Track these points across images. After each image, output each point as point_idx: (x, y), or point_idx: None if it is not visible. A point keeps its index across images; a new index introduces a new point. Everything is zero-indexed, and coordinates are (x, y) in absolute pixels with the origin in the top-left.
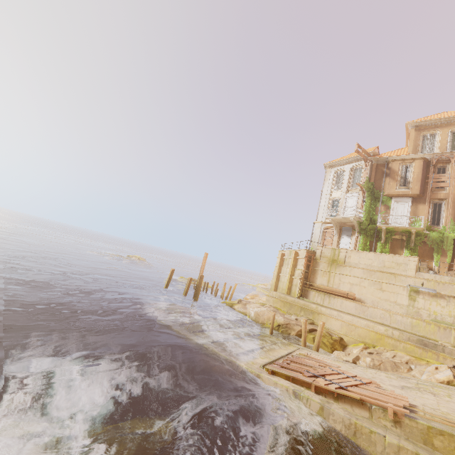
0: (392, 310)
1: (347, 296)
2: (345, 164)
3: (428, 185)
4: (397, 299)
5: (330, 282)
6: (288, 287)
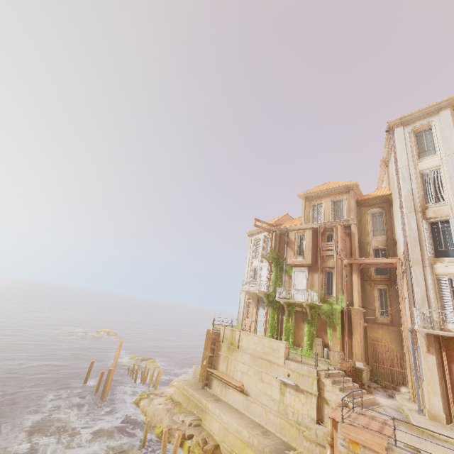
0: (268, 406)
1: (236, 387)
2: (260, 233)
3: (318, 254)
4: (272, 393)
5: (228, 369)
6: (201, 373)
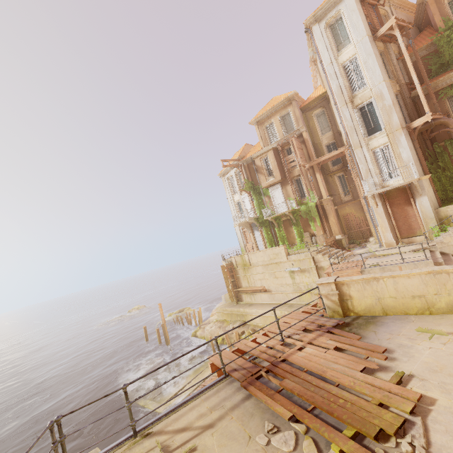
0: (287, 290)
1: (260, 291)
2: (230, 171)
3: (284, 169)
4: (286, 281)
5: (249, 283)
6: (230, 296)
